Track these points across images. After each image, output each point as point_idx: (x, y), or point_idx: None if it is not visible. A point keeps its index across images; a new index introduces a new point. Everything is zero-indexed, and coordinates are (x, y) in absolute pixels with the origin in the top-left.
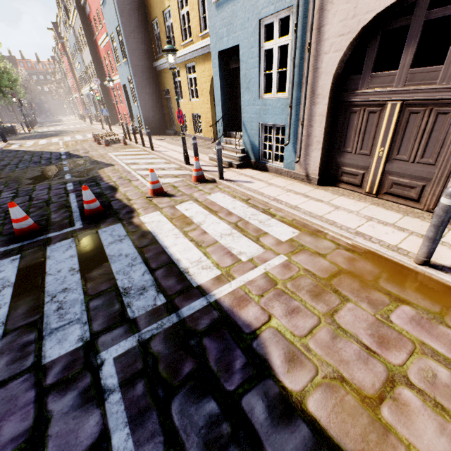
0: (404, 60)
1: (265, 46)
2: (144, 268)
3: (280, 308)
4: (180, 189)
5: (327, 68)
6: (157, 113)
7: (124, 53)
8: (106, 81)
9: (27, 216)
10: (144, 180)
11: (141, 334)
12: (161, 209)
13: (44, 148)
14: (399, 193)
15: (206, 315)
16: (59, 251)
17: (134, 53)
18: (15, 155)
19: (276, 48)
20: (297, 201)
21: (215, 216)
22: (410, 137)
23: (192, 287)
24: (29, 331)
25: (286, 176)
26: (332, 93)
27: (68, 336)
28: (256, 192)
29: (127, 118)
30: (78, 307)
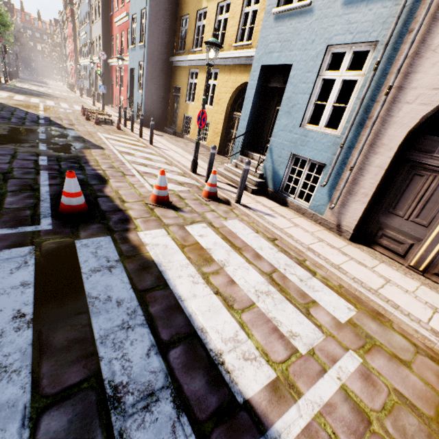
0: None
1: (325, 74)
2: (149, 338)
3: None
4: (188, 202)
5: (404, 118)
6: (160, 107)
7: (142, 37)
8: (111, 59)
9: None
10: (142, 177)
11: None
12: (167, 227)
13: (20, 105)
14: None
15: None
16: (3, 269)
17: (154, 41)
18: None
19: (340, 80)
20: (336, 259)
21: (240, 256)
22: None
23: (236, 406)
24: None
25: (310, 218)
26: (400, 147)
27: None
28: (284, 231)
29: (124, 102)
30: (13, 432)
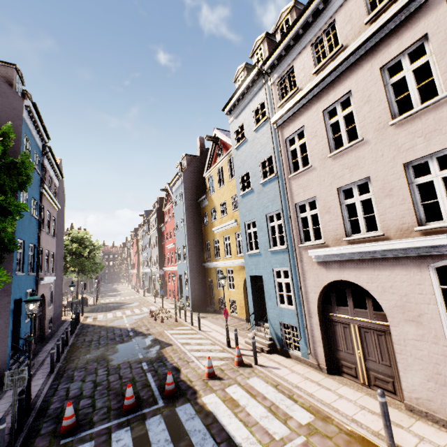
0: (349, 304)
1: (277, 279)
2: (213, 441)
3: None
4: (226, 372)
5: (312, 299)
6: (202, 295)
7: (185, 258)
8: (165, 267)
9: (133, 394)
10: (198, 361)
11: None
12: (216, 391)
13: (113, 323)
14: (381, 385)
15: None
16: (154, 425)
17: (192, 259)
18: (93, 330)
19: (283, 282)
20: (312, 389)
21: (254, 400)
22: (370, 346)
23: None
24: None
25: (304, 363)
26: (319, 312)
27: None
28: (283, 378)
29: (176, 294)
30: None
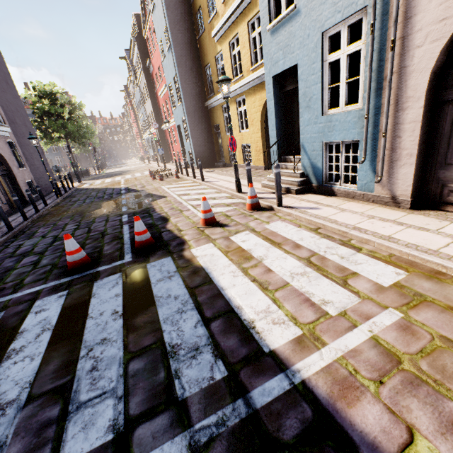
0: None
1: (329, 58)
2: (197, 316)
3: (425, 413)
4: (234, 218)
5: (420, 63)
6: (207, 148)
7: (179, 98)
8: (163, 125)
9: (80, 248)
10: (195, 209)
11: (193, 432)
12: (214, 241)
13: (108, 185)
14: None
15: (292, 409)
16: (105, 288)
17: (188, 97)
18: (84, 192)
19: (344, 57)
20: (388, 230)
21: (279, 249)
22: None
23: (262, 353)
24: (54, 401)
25: (361, 200)
26: (429, 93)
27: (96, 418)
28: (327, 219)
29: (180, 155)
30: (115, 369)
